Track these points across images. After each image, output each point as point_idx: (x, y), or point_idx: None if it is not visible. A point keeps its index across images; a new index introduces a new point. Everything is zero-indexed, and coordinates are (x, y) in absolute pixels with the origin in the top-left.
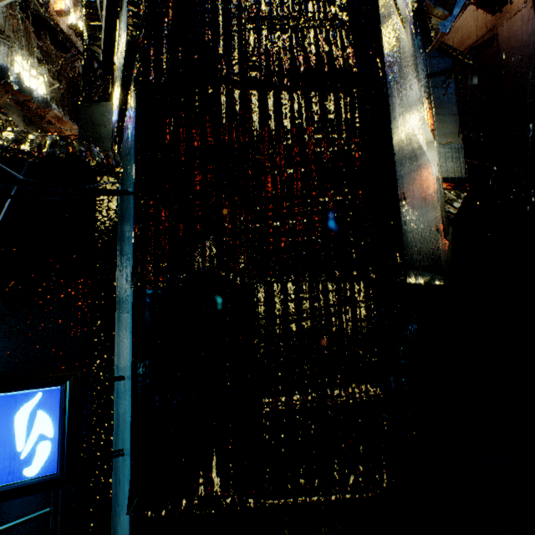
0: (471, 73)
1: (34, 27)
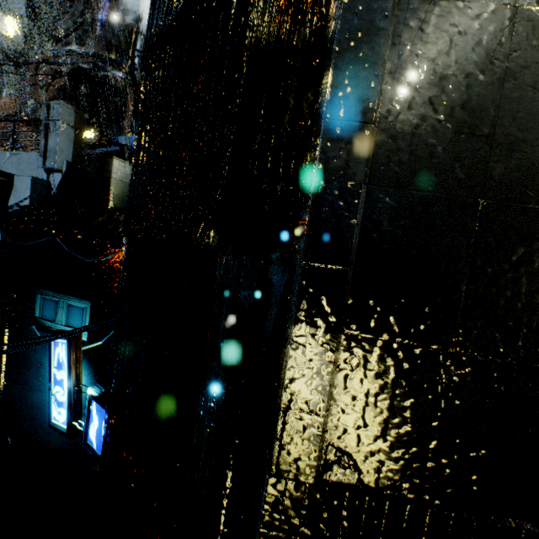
0: None
1: None
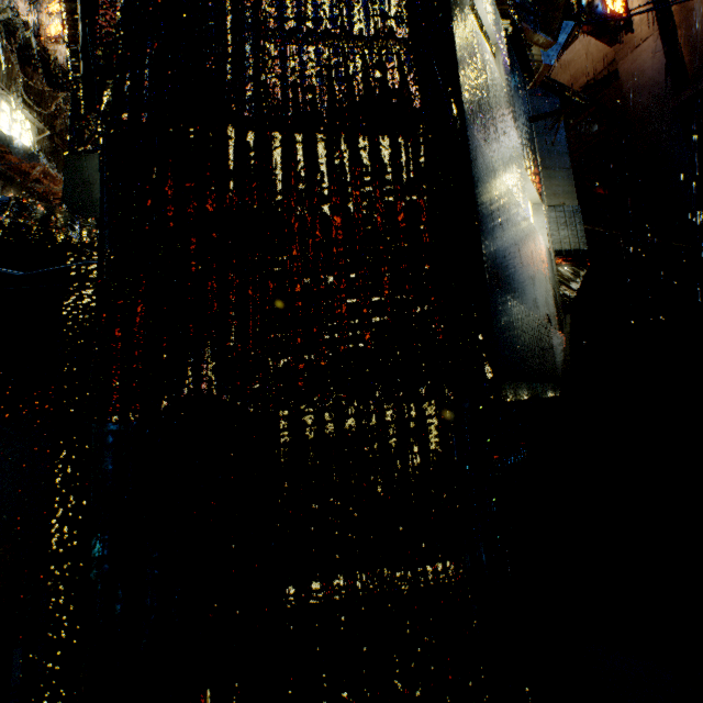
0: (589, 117)
1: (19, 57)
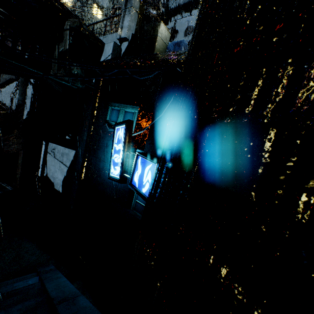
0: None
1: None
